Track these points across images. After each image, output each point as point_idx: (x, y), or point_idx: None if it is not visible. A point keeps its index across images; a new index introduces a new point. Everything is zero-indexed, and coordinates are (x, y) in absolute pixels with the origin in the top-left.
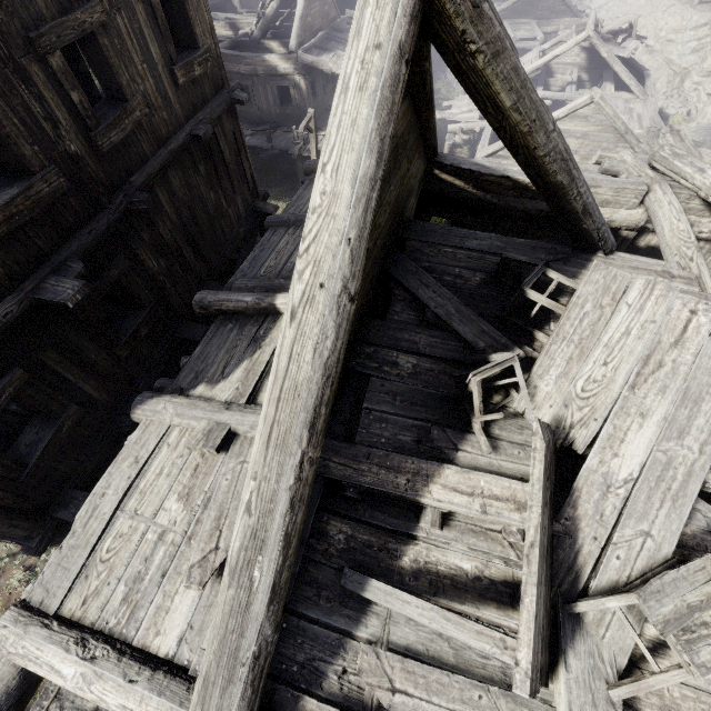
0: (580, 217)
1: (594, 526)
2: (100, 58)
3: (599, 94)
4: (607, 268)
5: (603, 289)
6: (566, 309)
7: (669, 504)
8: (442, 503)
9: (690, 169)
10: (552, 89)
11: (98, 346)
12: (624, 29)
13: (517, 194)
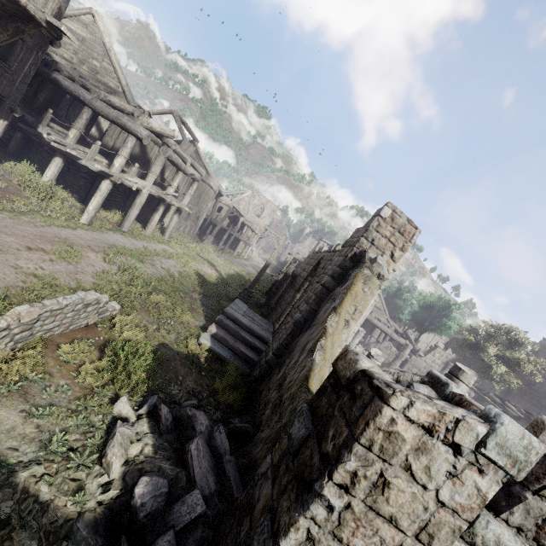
0: None
1: None
2: None
3: None
4: None
5: None
6: None
7: None
8: None
9: None
10: None
11: None
12: None
13: None
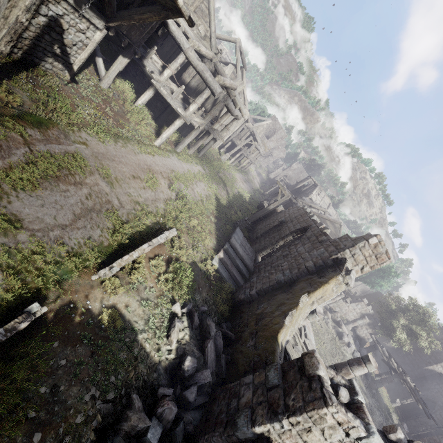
0: None
1: None
2: None
3: None
4: None
5: None
6: None
7: None
8: None
9: None
10: None
11: None
12: None
13: None
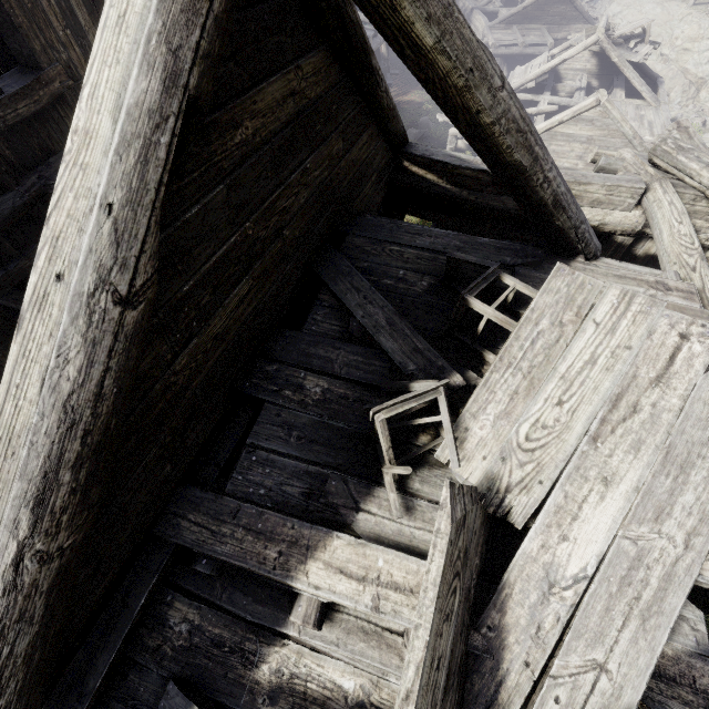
0: (551, 210)
1: (527, 644)
2: (4, 16)
3: (606, 97)
4: (572, 273)
5: (566, 300)
6: (516, 325)
7: (636, 624)
8: (319, 592)
9: (696, 165)
10: (560, 95)
11: (3, 347)
12: (637, 34)
13: (496, 191)
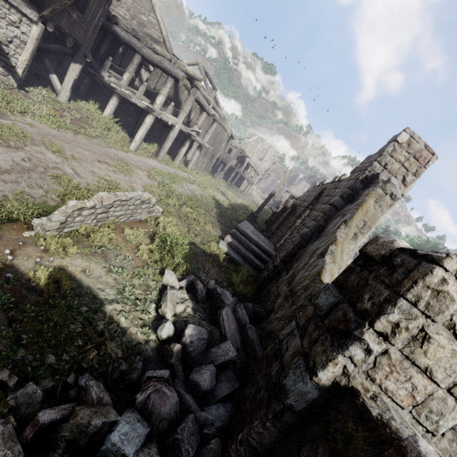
0: None
1: None
2: None
3: None
4: None
5: None
6: None
7: None
8: None
9: None
10: None
11: None
12: None
13: None
